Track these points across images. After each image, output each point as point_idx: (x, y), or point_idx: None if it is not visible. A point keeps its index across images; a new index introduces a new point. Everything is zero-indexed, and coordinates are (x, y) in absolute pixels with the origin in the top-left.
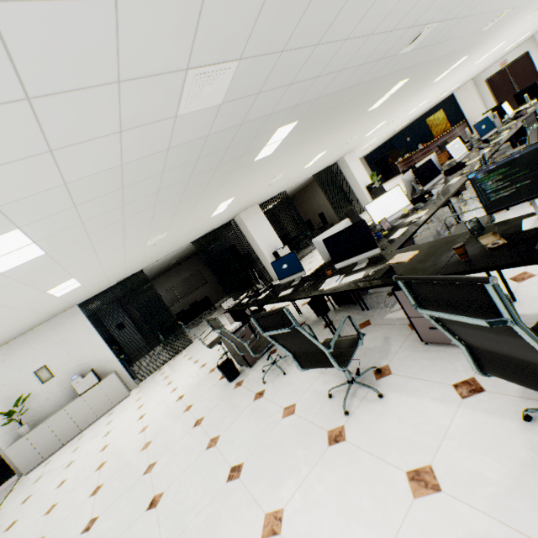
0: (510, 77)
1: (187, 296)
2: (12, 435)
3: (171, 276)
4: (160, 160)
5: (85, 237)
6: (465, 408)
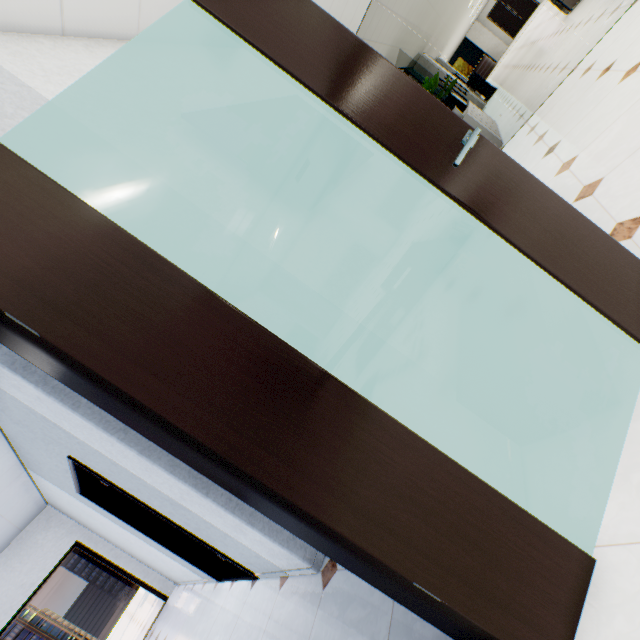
0: (506, 6)
1: None
2: None
3: None
4: None
5: None
6: None
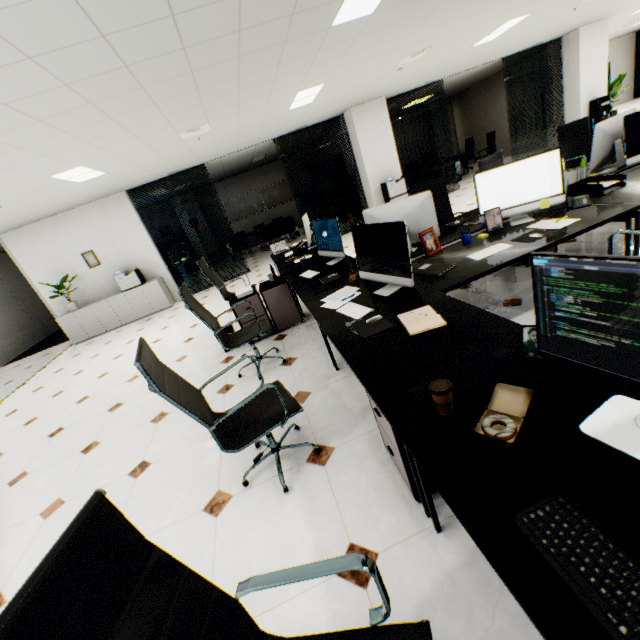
0: None
1: (274, 207)
2: (65, 307)
3: (259, 175)
4: (70, 13)
5: (38, 123)
6: (325, 592)
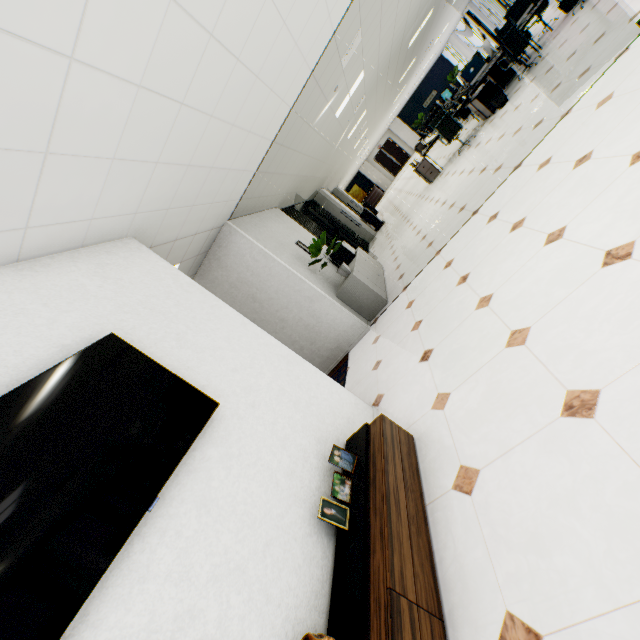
0: (387, 154)
1: None
2: (329, 290)
3: None
4: None
5: None
6: None
